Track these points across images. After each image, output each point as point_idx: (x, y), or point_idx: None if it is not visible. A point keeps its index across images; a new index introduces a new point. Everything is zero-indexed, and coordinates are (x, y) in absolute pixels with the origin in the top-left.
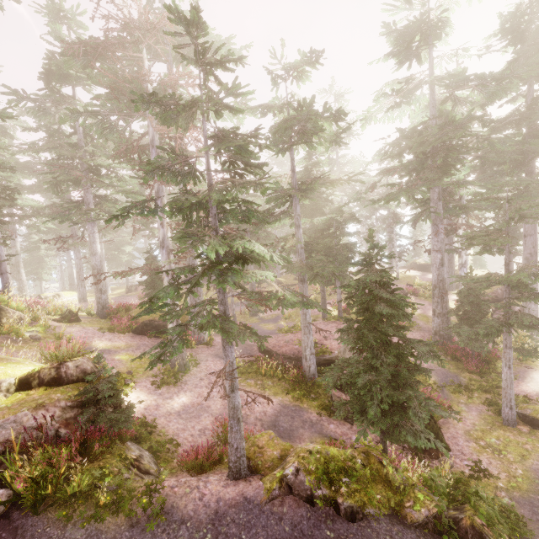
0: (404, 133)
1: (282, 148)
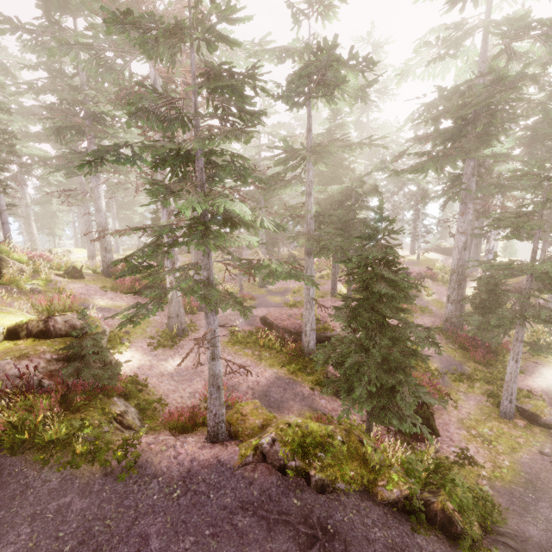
0: (443, 92)
1: (297, 101)
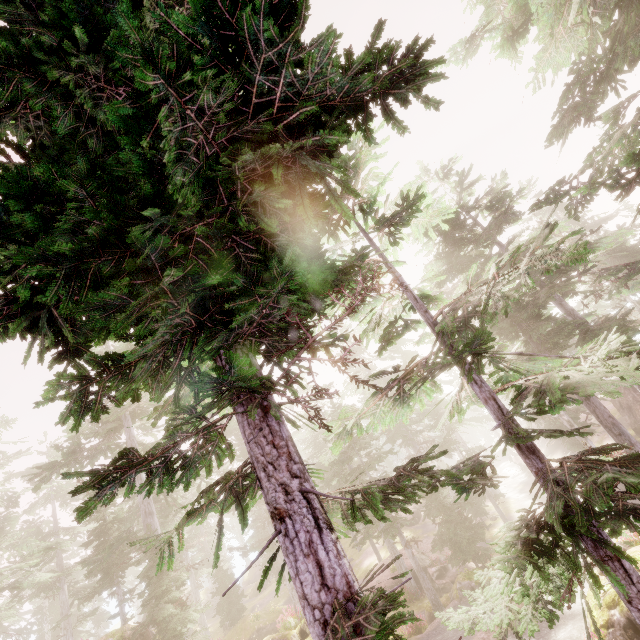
0: None
1: None
